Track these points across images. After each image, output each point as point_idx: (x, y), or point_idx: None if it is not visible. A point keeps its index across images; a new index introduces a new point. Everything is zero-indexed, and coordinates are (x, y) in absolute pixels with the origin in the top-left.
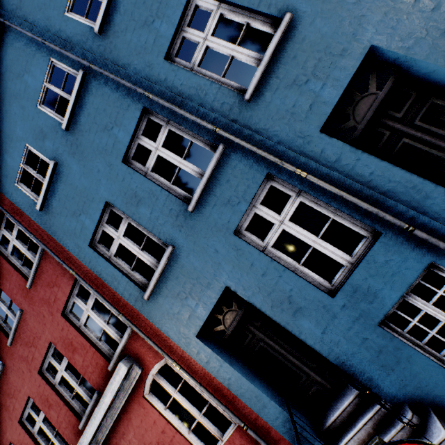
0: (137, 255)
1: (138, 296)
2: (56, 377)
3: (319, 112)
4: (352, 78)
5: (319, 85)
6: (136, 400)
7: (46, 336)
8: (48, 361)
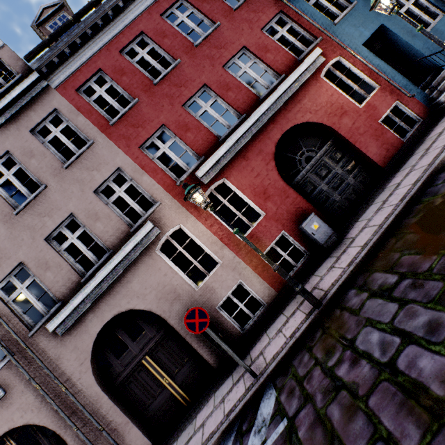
0: (328, 7)
1: (328, 24)
2: (238, 73)
3: None
4: None
5: None
6: (315, 79)
7: (241, 42)
8: (232, 62)
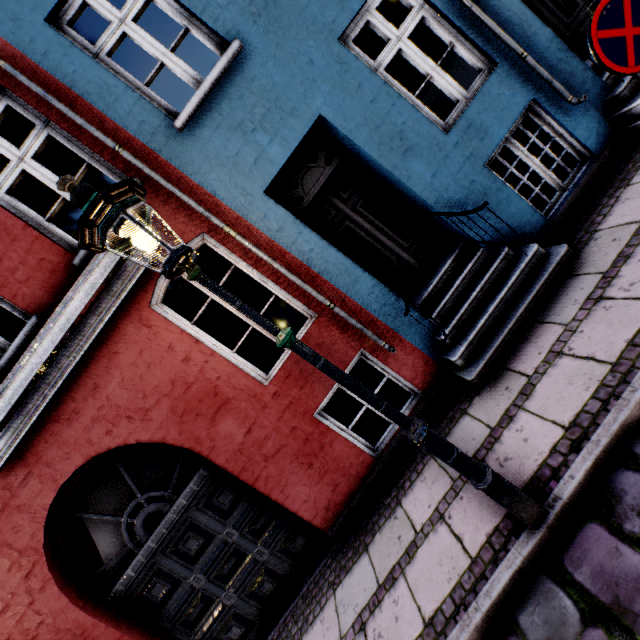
0: (161, 59)
1: (160, 126)
2: None
3: None
4: None
5: None
6: (133, 317)
7: None
8: None
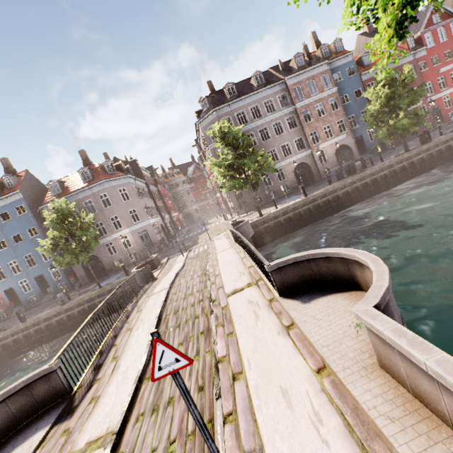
0: (1, 276)
1: None
2: None
3: (35, 276)
4: (42, 274)
5: (37, 273)
6: None
7: None
8: None
